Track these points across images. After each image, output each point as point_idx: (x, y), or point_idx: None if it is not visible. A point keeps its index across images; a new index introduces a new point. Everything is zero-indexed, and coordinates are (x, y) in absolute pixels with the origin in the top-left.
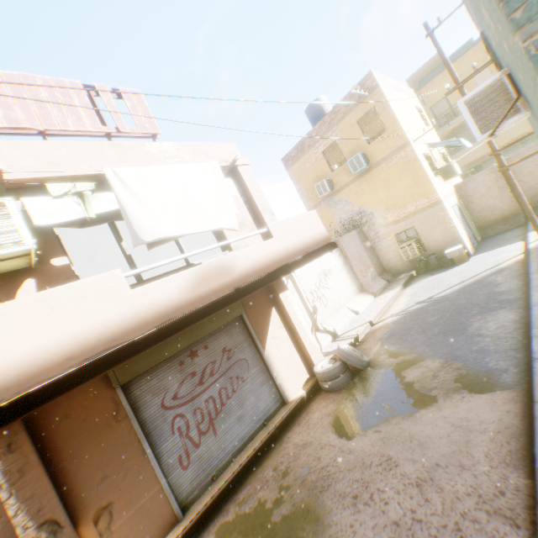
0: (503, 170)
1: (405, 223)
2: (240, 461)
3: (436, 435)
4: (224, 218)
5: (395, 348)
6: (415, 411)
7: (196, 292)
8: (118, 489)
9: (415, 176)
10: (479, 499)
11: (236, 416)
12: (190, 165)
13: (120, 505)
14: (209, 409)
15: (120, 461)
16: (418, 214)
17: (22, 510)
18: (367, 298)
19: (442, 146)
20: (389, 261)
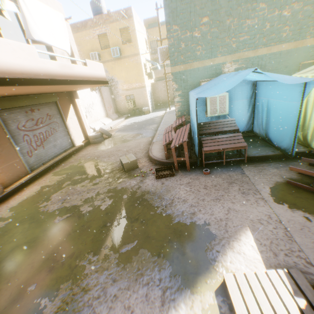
0: (166, 82)
1: (131, 91)
2: (57, 159)
3: (132, 144)
4: (67, 47)
5: (121, 133)
6: (127, 142)
7: (62, 73)
8: (1, 155)
9: (139, 71)
10: (140, 149)
11: (53, 144)
12: (51, 9)
13: (2, 161)
14: (41, 137)
15: (0, 143)
16: (136, 89)
17: None
18: (109, 120)
19: (151, 64)
20: (120, 108)
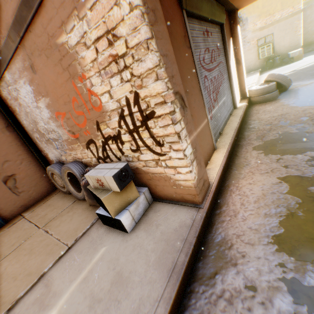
0: None
1: (268, 30)
2: (234, 126)
3: None
4: None
5: (298, 83)
6: None
7: None
8: (193, 108)
9: None
10: None
11: (223, 101)
12: None
13: (194, 122)
14: (215, 86)
15: (191, 85)
16: (280, 23)
17: (161, 65)
18: None
19: None
20: (245, 62)
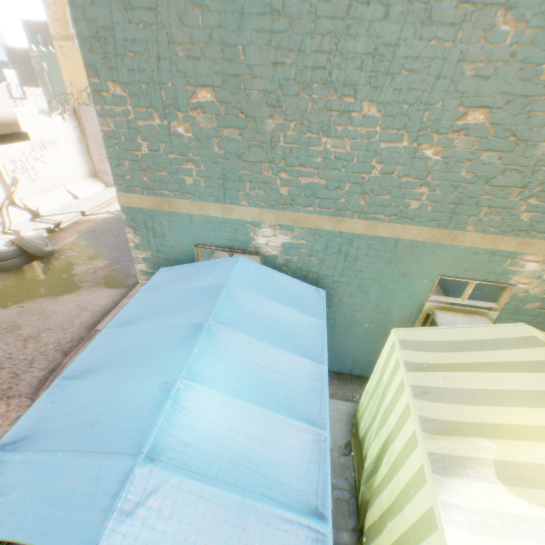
0: None
1: None
2: None
3: (63, 311)
4: None
5: (86, 244)
6: (62, 295)
7: None
8: None
9: None
10: (59, 345)
11: None
12: None
13: None
14: None
15: None
16: None
17: None
18: (97, 185)
19: None
20: None
